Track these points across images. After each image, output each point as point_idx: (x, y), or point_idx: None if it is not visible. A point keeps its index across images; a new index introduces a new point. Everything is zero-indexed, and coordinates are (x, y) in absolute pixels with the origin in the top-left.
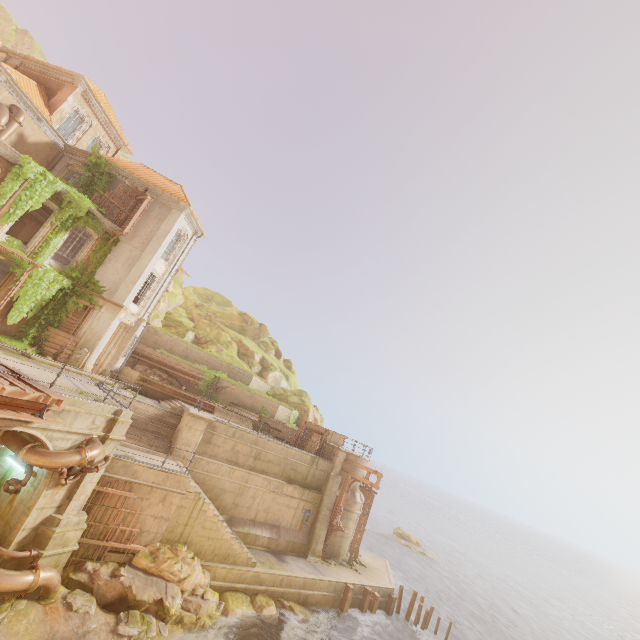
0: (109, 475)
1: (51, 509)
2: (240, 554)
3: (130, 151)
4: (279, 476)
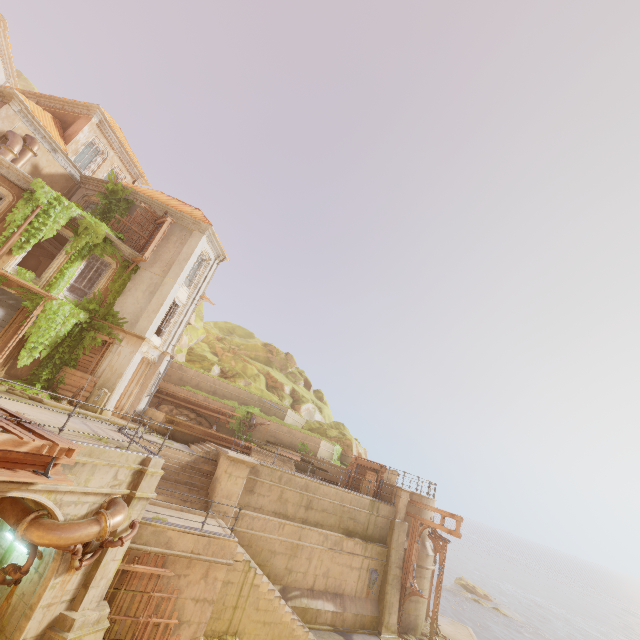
0: (136, 547)
1: (61, 604)
2: None
3: (147, 182)
4: (336, 528)
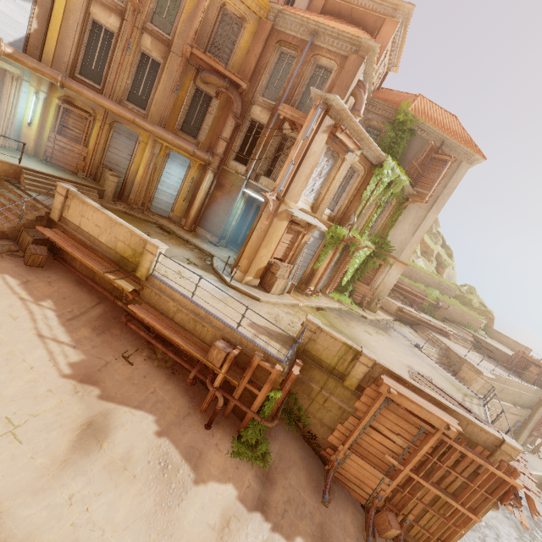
0: None
1: None
2: None
3: (397, 69)
4: (509, 401)
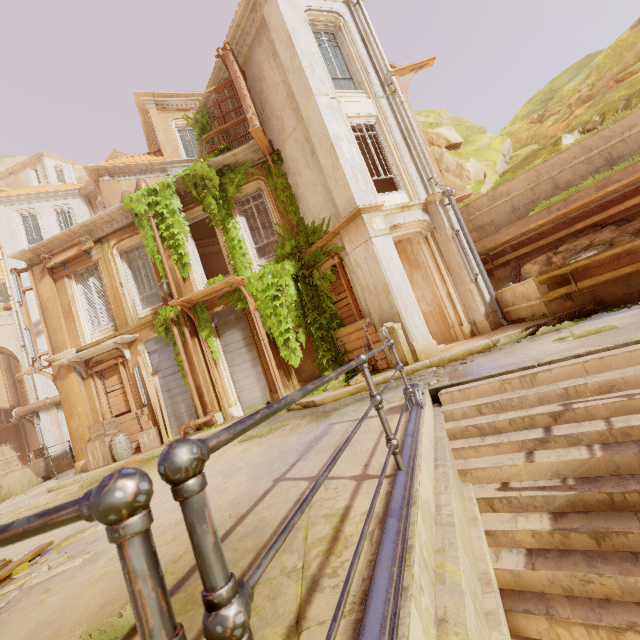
0: None
1: None
2: None
3: None
4: None
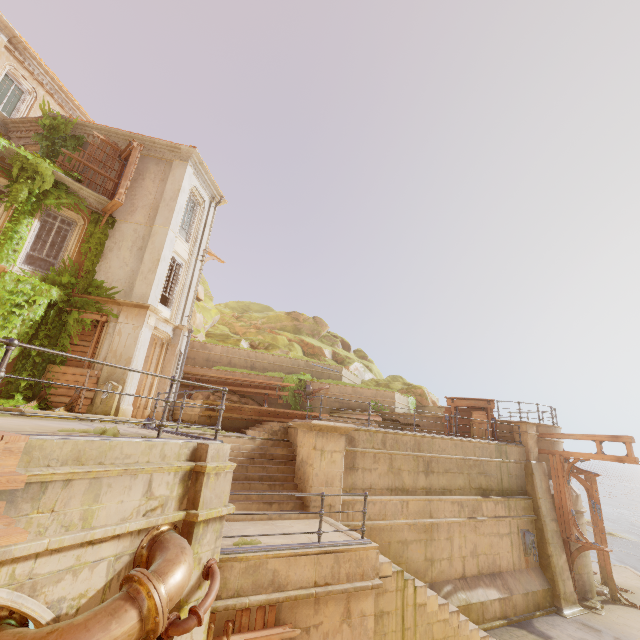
0: (224, 605)
1: None
2: None
3: None
4: (467, 490)
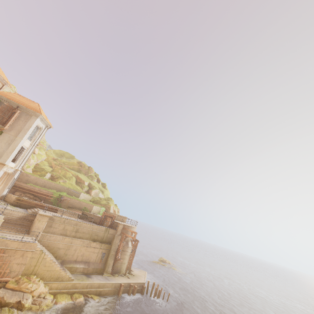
0: None
1: None
2: (65, 276)
3: (10, 86)
4: (89, 239)
